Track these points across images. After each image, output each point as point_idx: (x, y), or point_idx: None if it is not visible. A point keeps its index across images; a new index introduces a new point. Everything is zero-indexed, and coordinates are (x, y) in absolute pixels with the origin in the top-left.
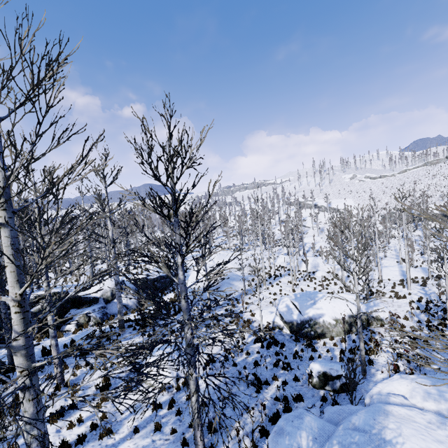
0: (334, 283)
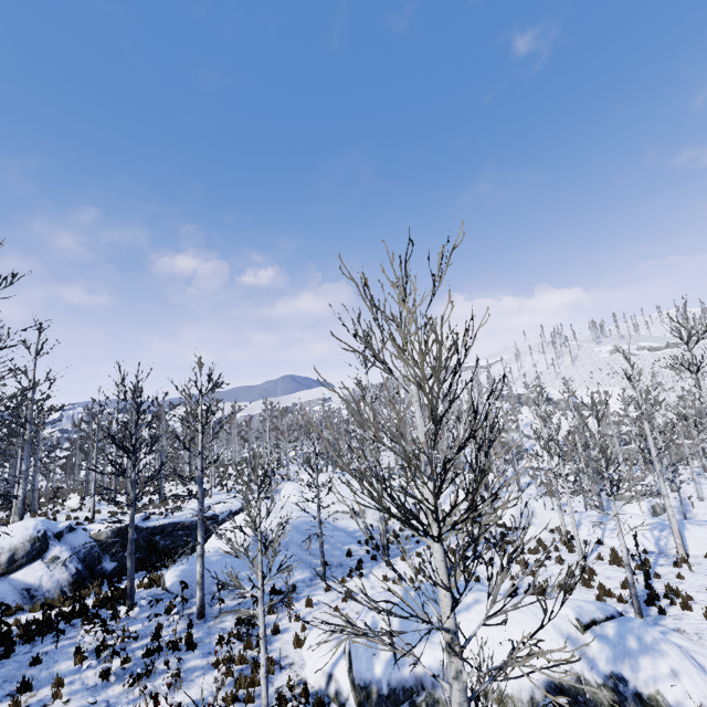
0: (557, 560)
